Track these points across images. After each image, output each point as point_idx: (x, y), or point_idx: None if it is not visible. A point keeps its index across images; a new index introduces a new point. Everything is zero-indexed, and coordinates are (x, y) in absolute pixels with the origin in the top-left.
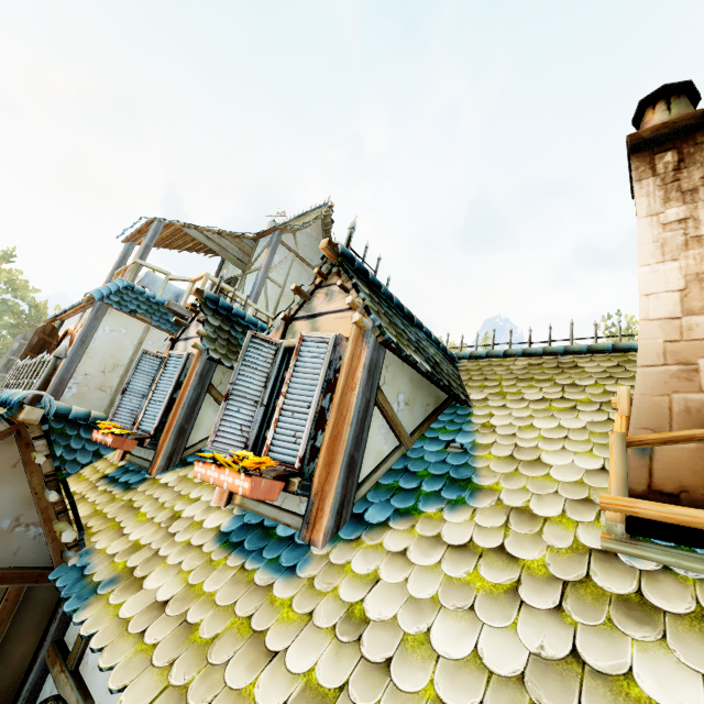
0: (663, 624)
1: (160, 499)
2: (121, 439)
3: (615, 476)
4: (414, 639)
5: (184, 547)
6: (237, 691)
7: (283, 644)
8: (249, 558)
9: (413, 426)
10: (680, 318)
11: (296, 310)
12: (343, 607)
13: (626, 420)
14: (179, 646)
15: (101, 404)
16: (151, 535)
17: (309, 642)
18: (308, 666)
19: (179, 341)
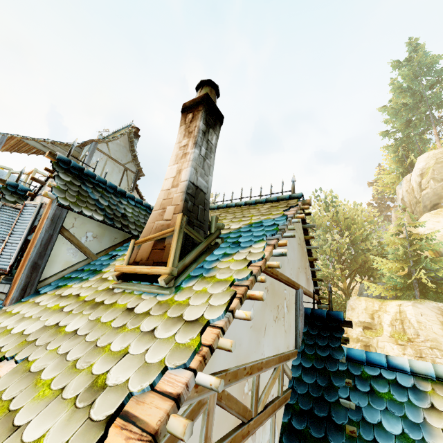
0: (98, 308)
1: None
2: None
3: (127, 258)
4: (7, 330)
5: None
6: None
7: None
8: None
9: (101, 249)
10: (170, 189)
11: (38, 190)
12: None
13: None
14: None
15: None
16: None
17: None
18: None
19: None
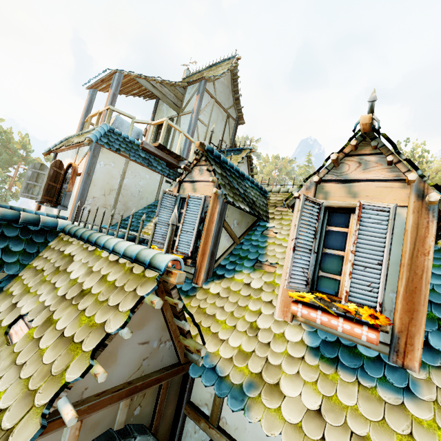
0: None
1: (225, 309)
2: (175, 262)
3: None
4: None
5: (288, 358)
6: None
7: None
8: (358, 375)
9: None
10: None
11: (325, 174)
12: None
13: None
14: None
15: (106, 217)
16: (247, 343)
17: None
18: None
19: (185, 182)
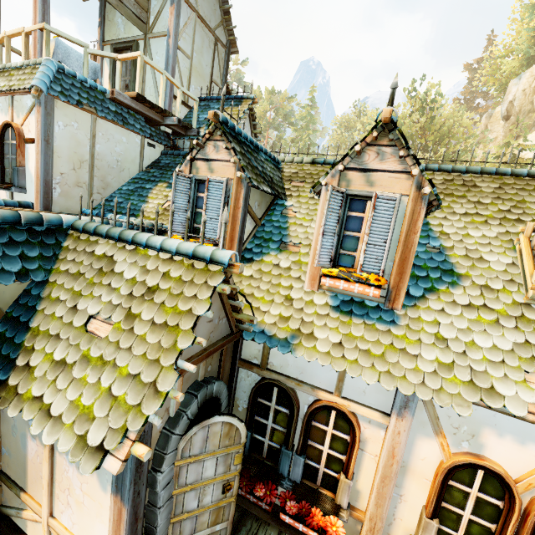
0: None
1: (262, 288)
2: None
3: None
4: (469, 343)
5: (317, 316)
6: (412, 369)
7: (417, 351)
8: (364, 319)
9: None
10: None
11: (348, 162)
12: (432, 335)
13: (528, 240)
14: (369, 358)
15: (83, 198)
16: (285, 311)
17: (428, 350)
18: (434, 357)
19: (197, 160)
